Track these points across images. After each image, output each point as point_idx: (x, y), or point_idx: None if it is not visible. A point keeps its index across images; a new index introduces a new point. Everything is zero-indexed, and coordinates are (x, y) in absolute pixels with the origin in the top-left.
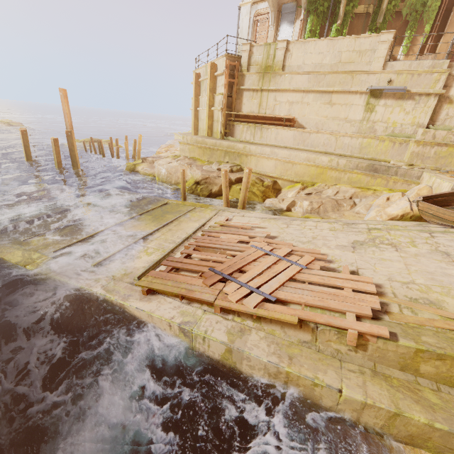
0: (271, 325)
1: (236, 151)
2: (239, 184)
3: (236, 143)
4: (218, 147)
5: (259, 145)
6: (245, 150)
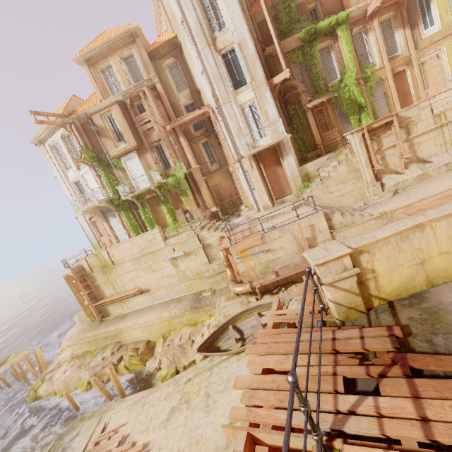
0: None
1: (111, 334)
2: (122, 362)
3: (108, 328)
4: (98, 337)
5: (127, 318)
6: (117, 329)
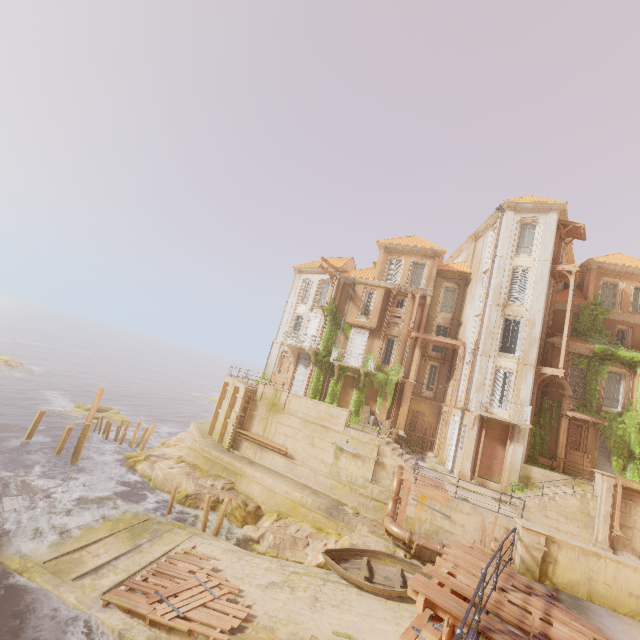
0: (176, 636)
1: (234, 469)
2: None
3: (235, 461)
4: (220, 461)
5: (255, 467)
6: (242, 470)
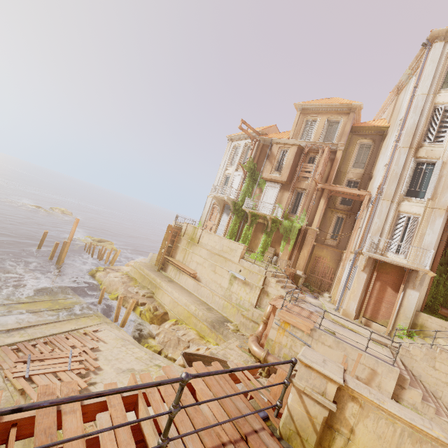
0: (18, 392)
1: (155, 283)
2: (142, 307)
3: (157, 278)
4: (148, 277)
5: (171, 284)
6: (160, 284)
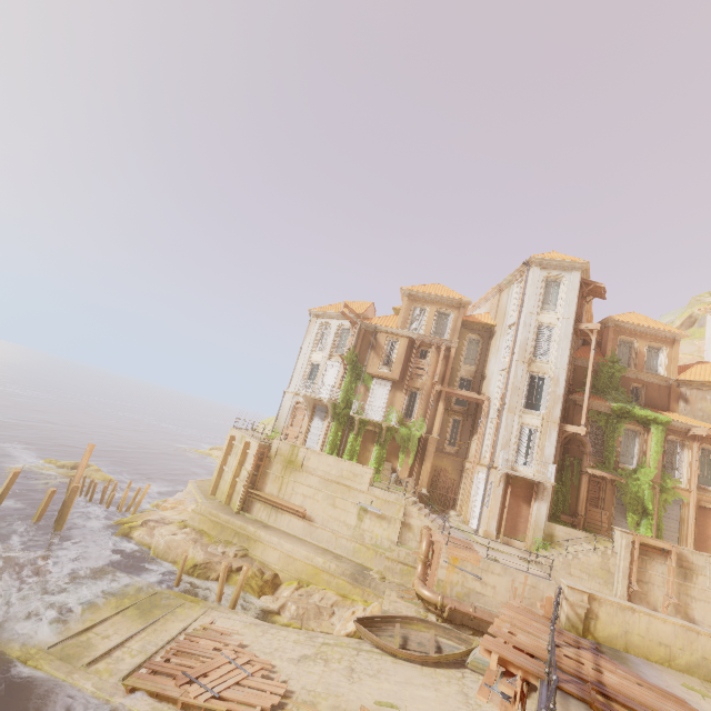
0: None
1: (247, 534)
2: (240, 573)
3: (249, 525)
4: (231, 525)
5: (271, 531)
6: (256, 535)
